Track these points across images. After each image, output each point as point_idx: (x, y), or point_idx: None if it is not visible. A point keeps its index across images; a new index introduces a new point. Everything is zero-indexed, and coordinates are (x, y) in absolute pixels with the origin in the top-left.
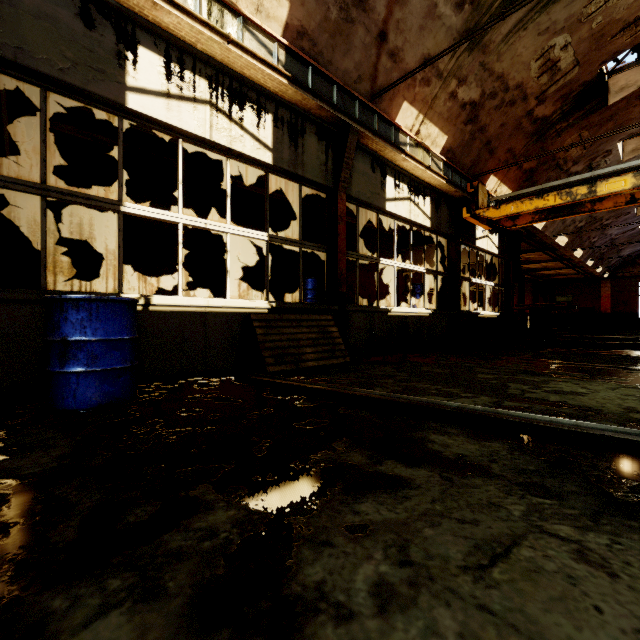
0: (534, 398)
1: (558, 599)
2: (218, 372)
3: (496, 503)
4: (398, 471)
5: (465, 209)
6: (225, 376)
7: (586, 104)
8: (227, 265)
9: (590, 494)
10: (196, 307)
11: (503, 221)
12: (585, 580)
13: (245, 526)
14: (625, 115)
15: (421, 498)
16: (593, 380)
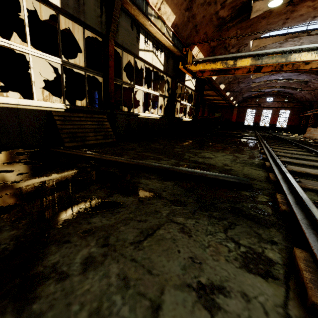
0: (193, 160)
1: (165, 250)
2: (32, 146)
3: (158, 211)
4: (119, 199)
5: (181, 63)
6: (37, 148)
7: (241, 15)
8: (31, 77)
9: (196, 203)
10: (9, 104)
11: (198, 73)
12: (179, 240)
13: (19, 239)
14: (256, 26)
15: (125, 212)
16: (218, 152)
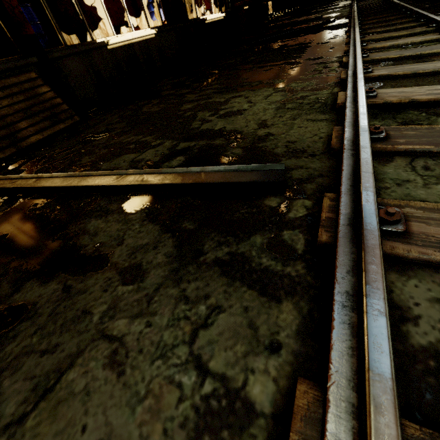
0: (205, 130)
1: (61, 432)
2: None
3: (88, 310)
4: (29, 296)
5: None
6: None
7: None
8: None
9: (167, 263)
10: None
11: None
12: (97, 392)
13: None
14: None
15: (27, 332)
16: (261, 88)
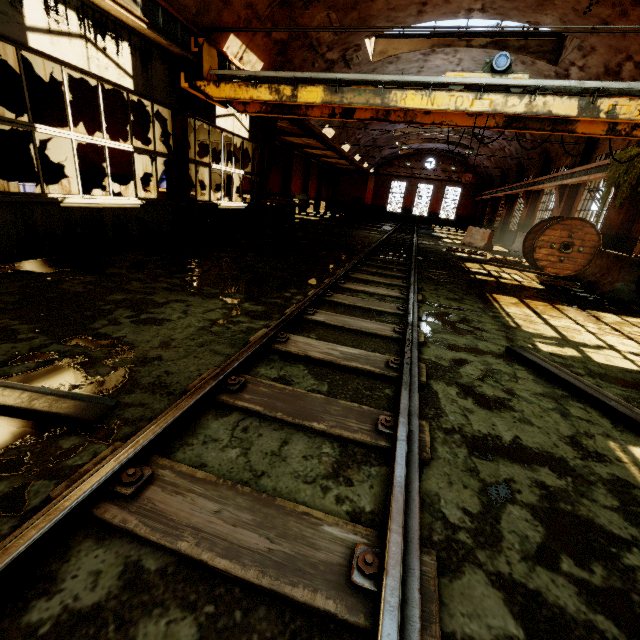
0: (100, 334)
1: None
2: None
3: None
4: None
5: (183, 75)
6: None
7: None
8: None
9: None
10: None
11: (236, 103)
12: None
13: None
14: (367, 8)
15: None
16: (214, 299)
